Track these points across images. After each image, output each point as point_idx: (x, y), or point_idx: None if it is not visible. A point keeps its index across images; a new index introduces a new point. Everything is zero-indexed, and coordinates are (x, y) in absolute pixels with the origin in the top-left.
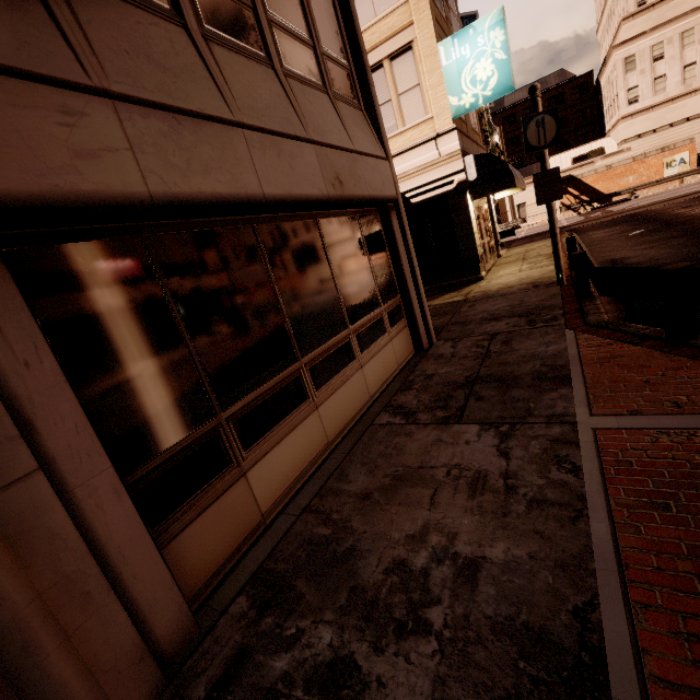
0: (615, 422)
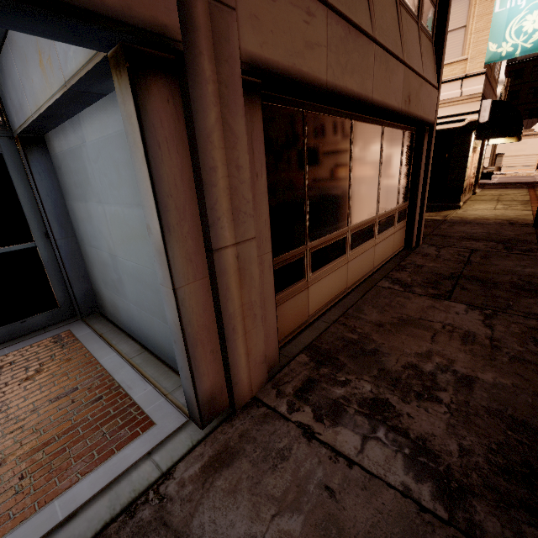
0: None
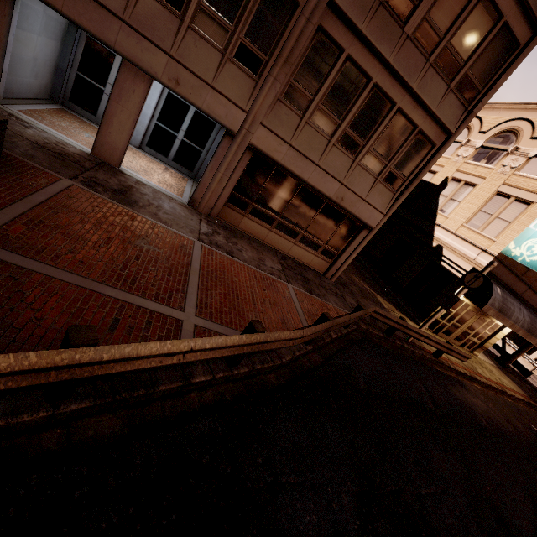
0: (290, 288)
